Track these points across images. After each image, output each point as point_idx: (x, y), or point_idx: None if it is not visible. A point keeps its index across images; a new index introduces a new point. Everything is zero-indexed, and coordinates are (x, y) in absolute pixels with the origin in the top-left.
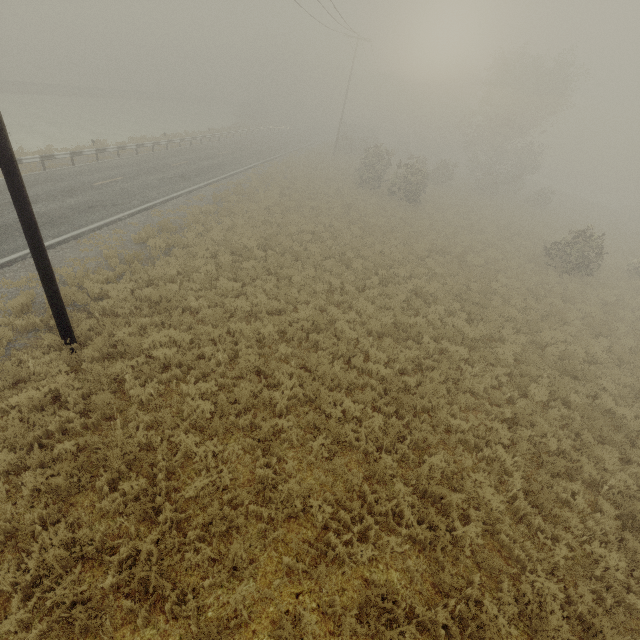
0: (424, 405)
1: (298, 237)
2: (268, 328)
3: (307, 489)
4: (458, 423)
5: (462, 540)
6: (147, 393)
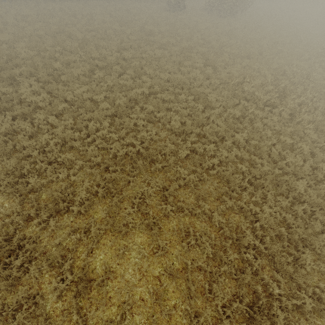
0: (95, 44)
1: (53, 11)
2: (40, 31)
3: (54, 53)
4: (102, 44)
5: (97, 59)
6: (4, 48)
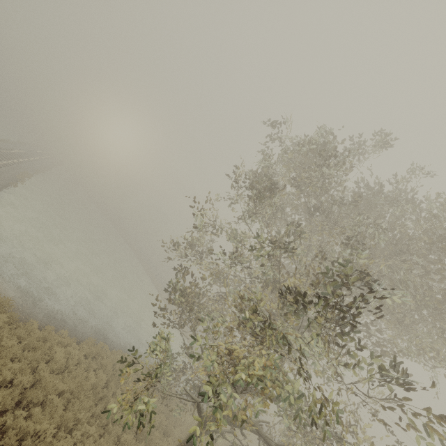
0: None
1: None
2: None
3: None
4: None
5: None
6: None
